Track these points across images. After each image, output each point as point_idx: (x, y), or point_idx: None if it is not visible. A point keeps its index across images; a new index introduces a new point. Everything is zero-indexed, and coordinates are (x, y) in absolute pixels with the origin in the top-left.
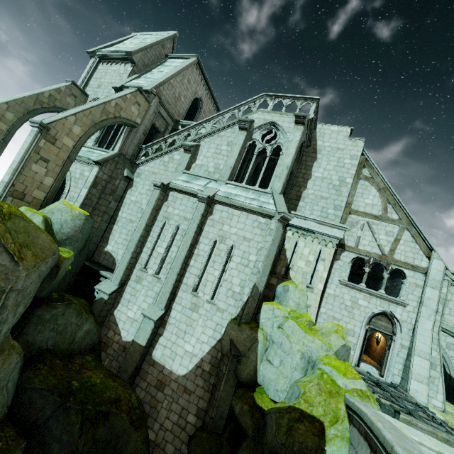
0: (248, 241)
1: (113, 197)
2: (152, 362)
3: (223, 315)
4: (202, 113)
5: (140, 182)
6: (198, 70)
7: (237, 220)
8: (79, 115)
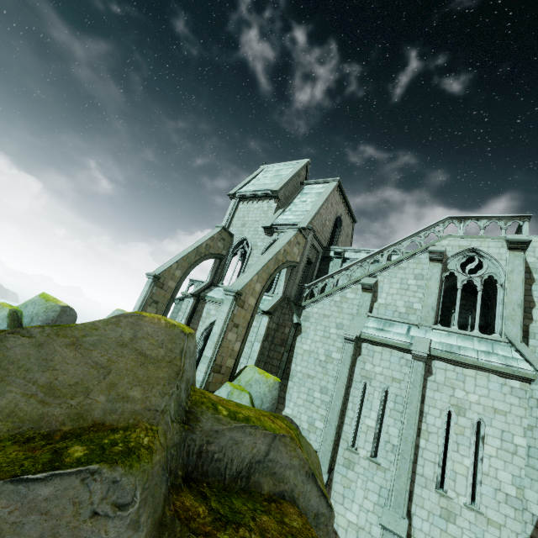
0: (503, 415)
1: (285, 348)
2: None
3: (502, 533)
4: (341, 230)
5: (310, 327)
6: (337, 191)
7: (474, 382)
8: (260, 272)
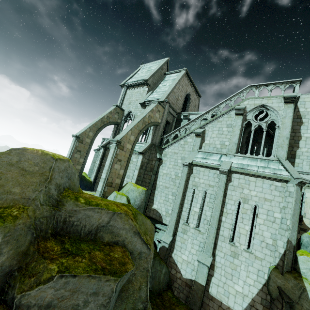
0: (269, 201)
1: (152, 172)
2: (210, 297)
3: (262, 263)
4: (191, 102)
5: (167, 160)
6: (186, 77)
7: (255, 185)
8: (133, 129)
